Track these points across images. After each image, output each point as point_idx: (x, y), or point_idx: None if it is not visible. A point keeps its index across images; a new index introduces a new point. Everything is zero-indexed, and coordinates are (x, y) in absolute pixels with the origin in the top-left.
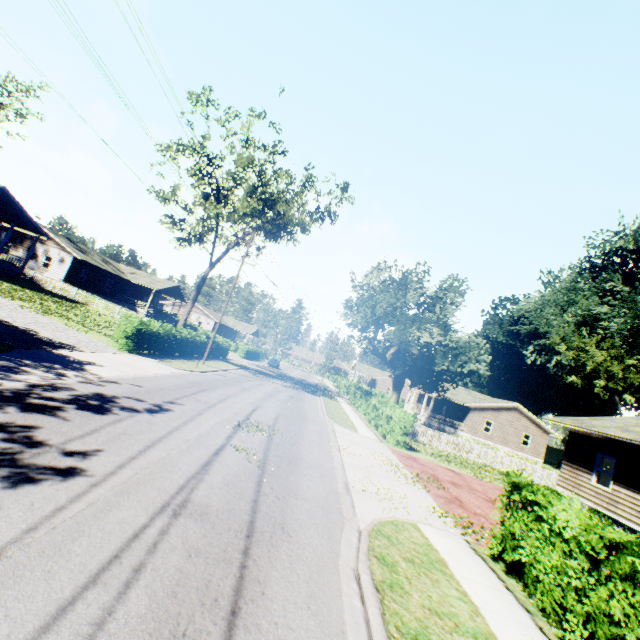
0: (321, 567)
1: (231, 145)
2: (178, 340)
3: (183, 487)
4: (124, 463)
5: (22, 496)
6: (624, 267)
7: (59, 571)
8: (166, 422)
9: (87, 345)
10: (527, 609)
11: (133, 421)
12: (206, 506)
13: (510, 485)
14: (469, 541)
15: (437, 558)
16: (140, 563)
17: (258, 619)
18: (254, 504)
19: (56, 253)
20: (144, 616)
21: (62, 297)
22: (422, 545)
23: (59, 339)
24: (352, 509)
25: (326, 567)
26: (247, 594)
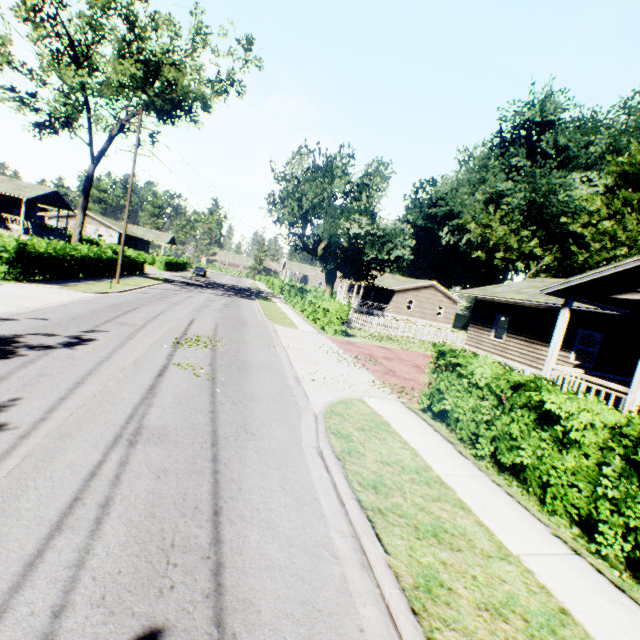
0: (288, 454)
1: None
2: (78, 260)
3: (132, 416)
4: (53, 406)
5: None
6: (529, 141)
7: (11, 532)
8: (92, 354)
9: None
10: (450, 442)
11: (49, 360)
12: (163, 428)
13: (437, 354)
14: (404, 402)
15: (382, 422)
16: (106, 498)
17: (241, 511)
18: (213, 415)
19: None
20: (126, 543)
21: None
22: (369, 414)
23: None
24: (306, 399)
25: (292, 452)
26: (225, 494)
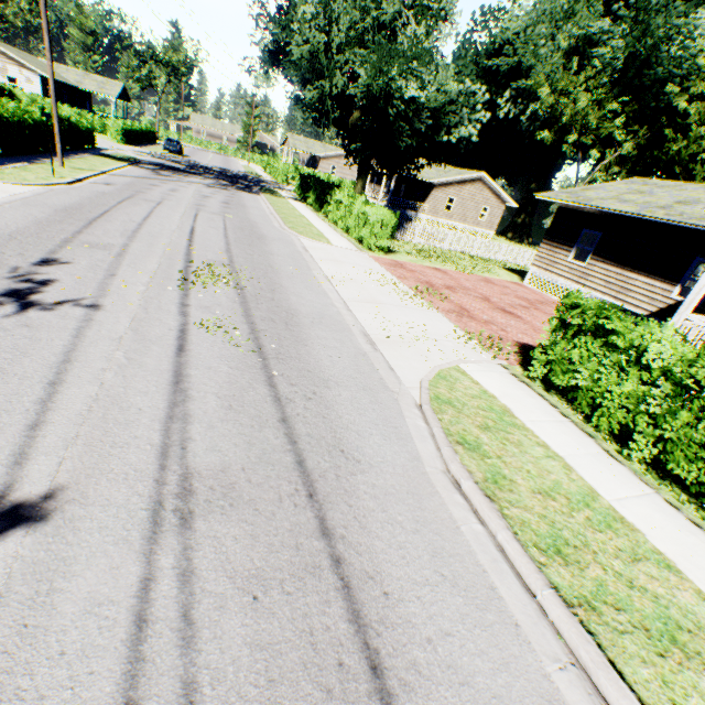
0: (416, 494)
1: None
2: None
3: (165, 450)
4: (21, 449)
5: None
6: None
7: None
8: (59, 313)
9: None
10: (588, 434)
11: None
12: (223, 471)
13: (568, 308)
14: (506, 366)
15: (501, 409)
16: (183, 688)
17: (408, 653)
18: (286, 428)
19: None
20: None
21: None
22: (481, 397)
23: None
24: (393, 374)
25: (420, 490)
26: (370, 615)
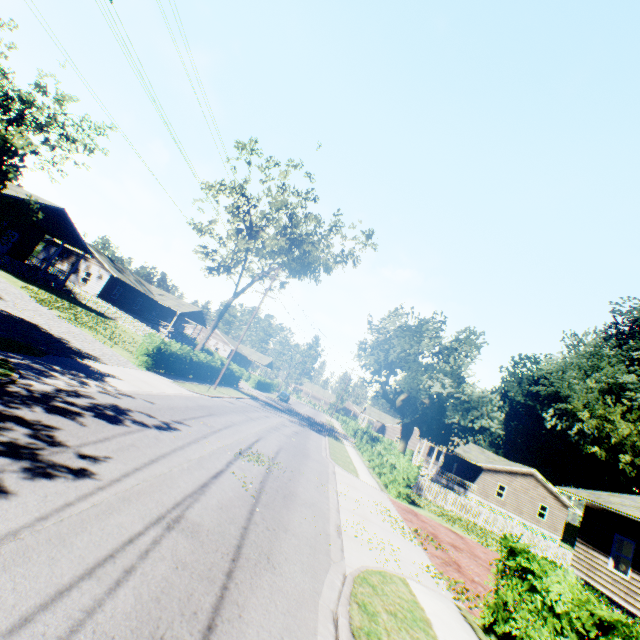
0: (300, 603)
1: (268, 188)
2: (194, 363)
3: (179, 503)
4: (129, 472)
5: (38, 488)
6: None
7: (61, 559)
8: (172, 440)
9: (110, 358)
10: None
11: (142, 435)
12: (198, 525)
13: (507, 550)
14: (460, 607)
15: (422, 617)
16: (131, 566)
17: (232, 639)
18: (244, 531)
19: (96, 270)
20: (129, 614)
21: (94, 311)
22: (408, 601)
23: (86, 350)
24: (341, 553)
25: (305, 604)
26: (225, 613)
